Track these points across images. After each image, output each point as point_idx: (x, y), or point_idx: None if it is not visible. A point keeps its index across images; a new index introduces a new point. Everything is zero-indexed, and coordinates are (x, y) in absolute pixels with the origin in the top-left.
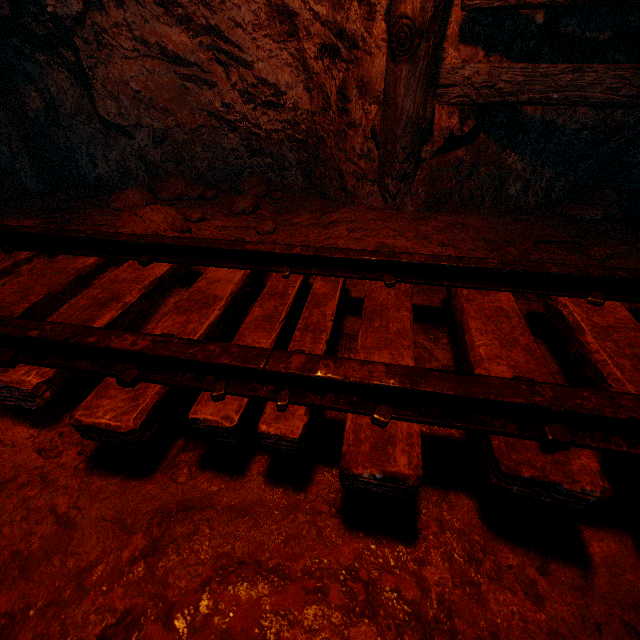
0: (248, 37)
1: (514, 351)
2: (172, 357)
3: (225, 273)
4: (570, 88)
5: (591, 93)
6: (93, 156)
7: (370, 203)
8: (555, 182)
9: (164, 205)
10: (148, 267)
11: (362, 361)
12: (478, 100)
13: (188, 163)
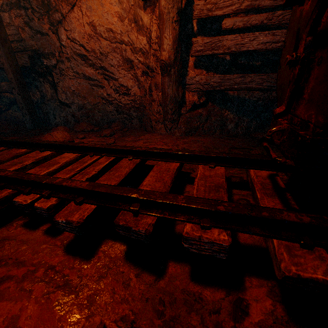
0: (116, 70)
1: (158, 183)
2: (15, 178)
3: (69, 155)
4: (241, 83)
5: (251, 85)
6: (55, 115)
7: (160, 132)
8: (251, 123)
9: (73, 133)
10: (42, 152)
11: (82, 181)
12: (203, 89)
13: (92, 117)
